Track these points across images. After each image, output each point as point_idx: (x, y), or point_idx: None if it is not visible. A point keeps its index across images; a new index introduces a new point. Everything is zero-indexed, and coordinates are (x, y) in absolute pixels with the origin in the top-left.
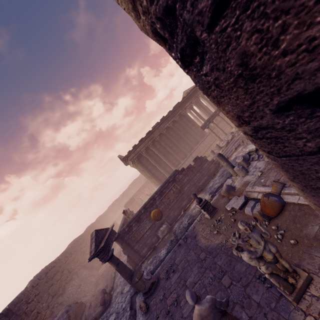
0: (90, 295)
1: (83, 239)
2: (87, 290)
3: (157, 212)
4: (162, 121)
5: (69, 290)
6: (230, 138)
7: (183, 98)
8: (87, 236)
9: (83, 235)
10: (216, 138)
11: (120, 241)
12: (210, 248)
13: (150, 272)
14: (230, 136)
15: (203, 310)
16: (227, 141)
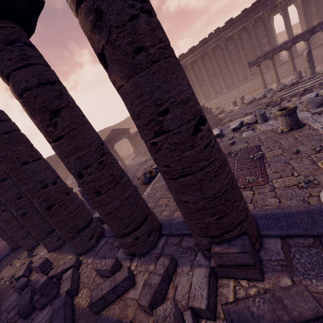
0: (124, 153)
1: None
2: (123, 150)
3: None
4: (226, 26)
5: (115, 146)
6: (258, 98)
7: None
8: None
9: None
10: (286, 75)
11: (129, 140)
12: (135, 175)
13: (131, 165)
14: (260, 95)
15: (79, 190)
16: (252, 99)
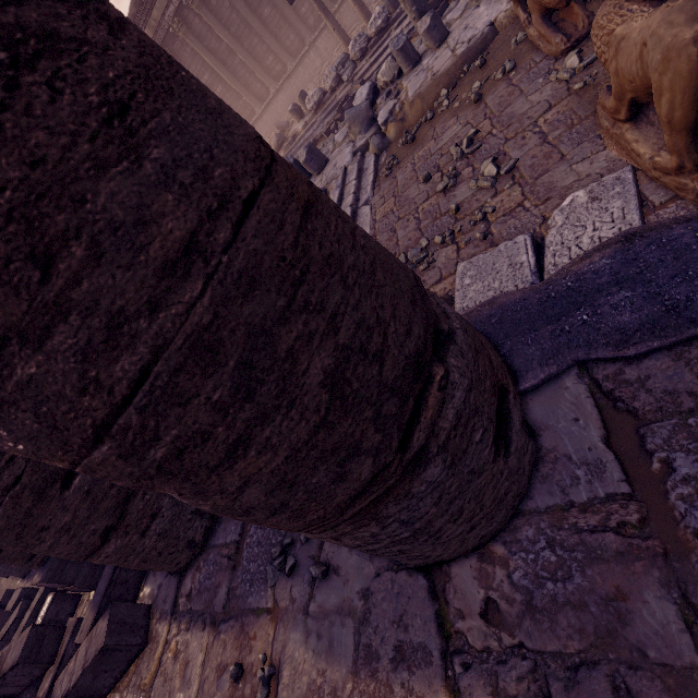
0: None
1: None
2: None
3: None
4: None
5: None
6: (328, 89)
7: None
8: None
9: None
10: None
11: None
12: None
13: None
14: (329, 80)
15: None
16: (318, 96)
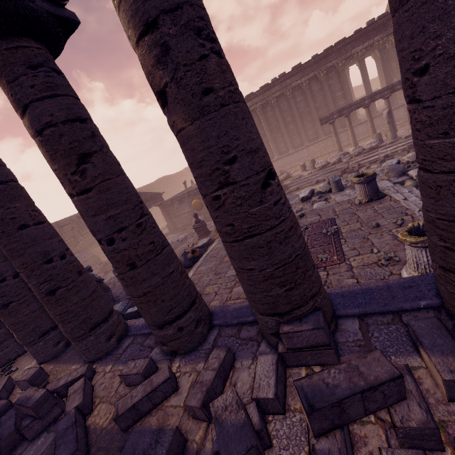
0: None
1: (172, 180)
2: None
3: (198, 203)
4: (293, 72)
5: None
6: (332, 162)
7: (354, 33)
8: (179, 178)
9: (175, 175)
10: (364, 137)
11: (162, 209)
12: None
13: None
14: (335, 158)
15: None
16: (325, 163)
